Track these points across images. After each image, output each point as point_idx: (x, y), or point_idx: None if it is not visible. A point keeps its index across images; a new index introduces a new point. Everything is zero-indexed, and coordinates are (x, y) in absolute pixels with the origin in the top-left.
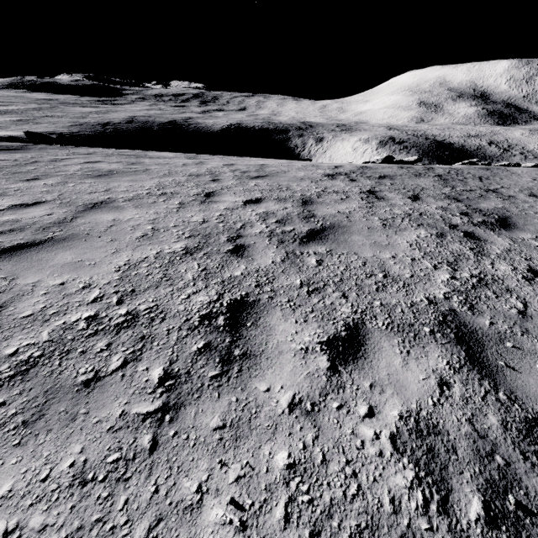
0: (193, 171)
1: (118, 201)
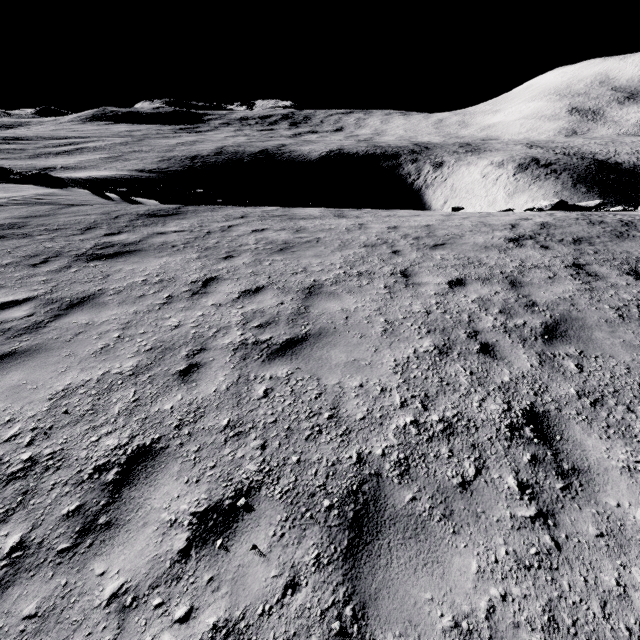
0: (365, 240)
1: (326, 285)
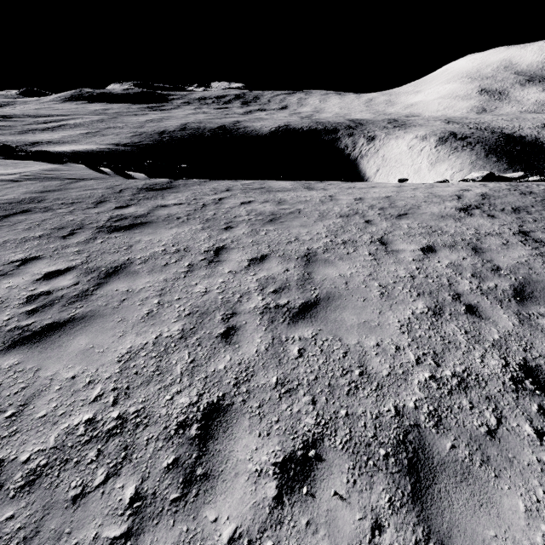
0: (339, 211)
1: (319, 252)
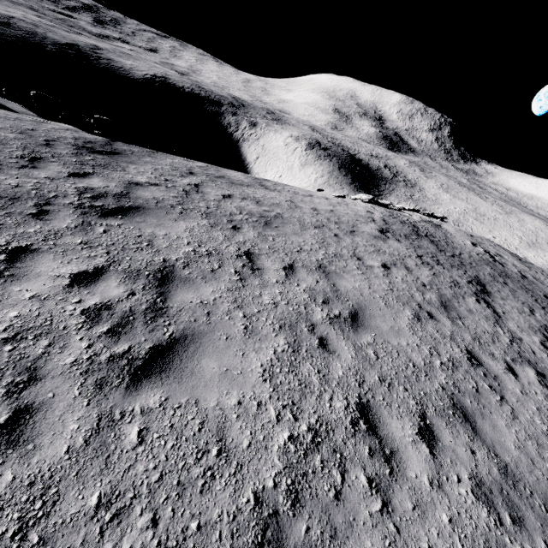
0: (310, 220)
1: (326, 264)
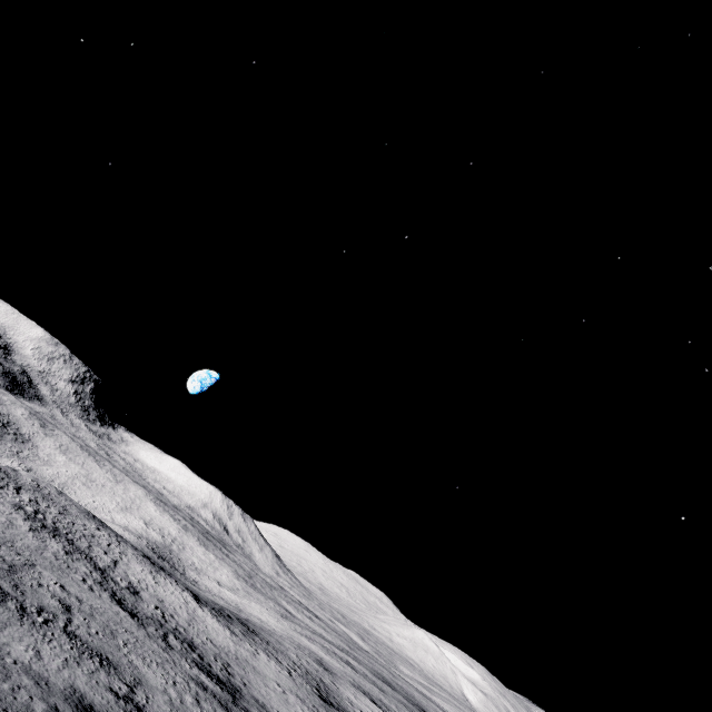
0: None
1: None
